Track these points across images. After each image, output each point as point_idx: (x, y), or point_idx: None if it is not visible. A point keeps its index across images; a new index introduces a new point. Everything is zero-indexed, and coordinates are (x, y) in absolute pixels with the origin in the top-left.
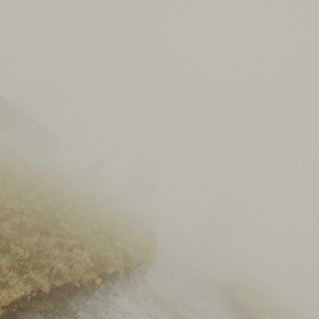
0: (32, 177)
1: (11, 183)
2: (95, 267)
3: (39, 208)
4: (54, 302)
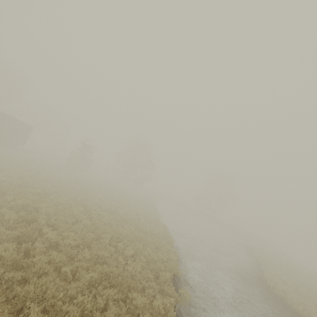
0: None
1: None
2: None
3: None
4: None
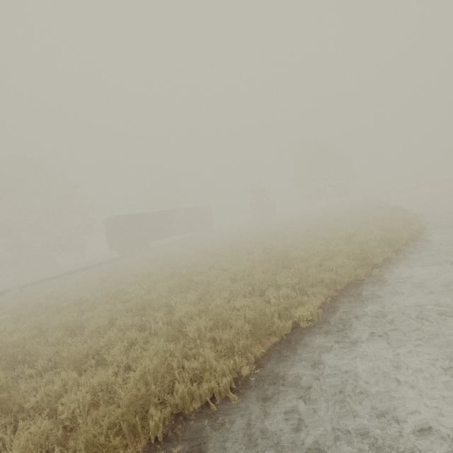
0: (226, 247)
1: (222, 259)
2: (359, 264)
3: (260, 258)
4: (351, 297)
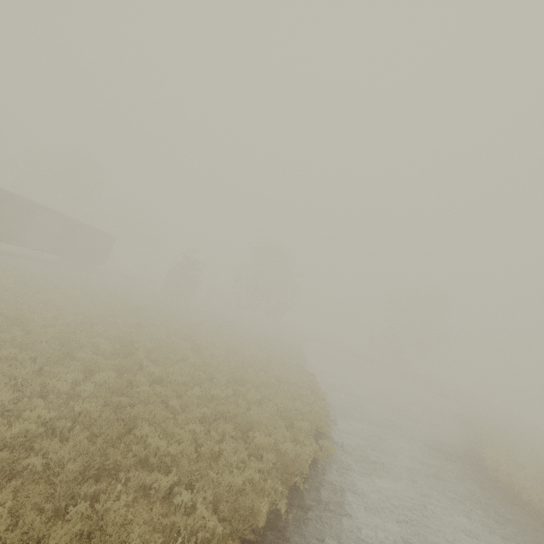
0: (71, 326)
1: (26, 357)
2: (229, 528)
3: (86, 406)
4: None
